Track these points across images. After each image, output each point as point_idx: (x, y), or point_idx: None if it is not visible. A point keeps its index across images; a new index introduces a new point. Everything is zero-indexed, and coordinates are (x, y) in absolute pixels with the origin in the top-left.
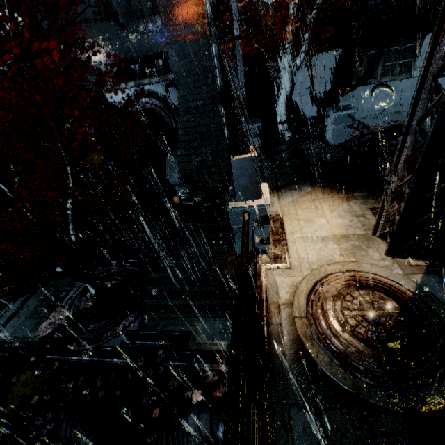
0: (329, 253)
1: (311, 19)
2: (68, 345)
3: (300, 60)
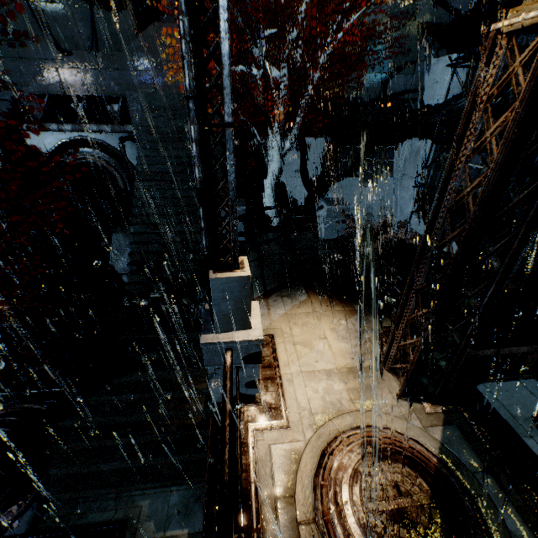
0: (336, 397)
1: (303, 103)
2: None
3: (291, 142)
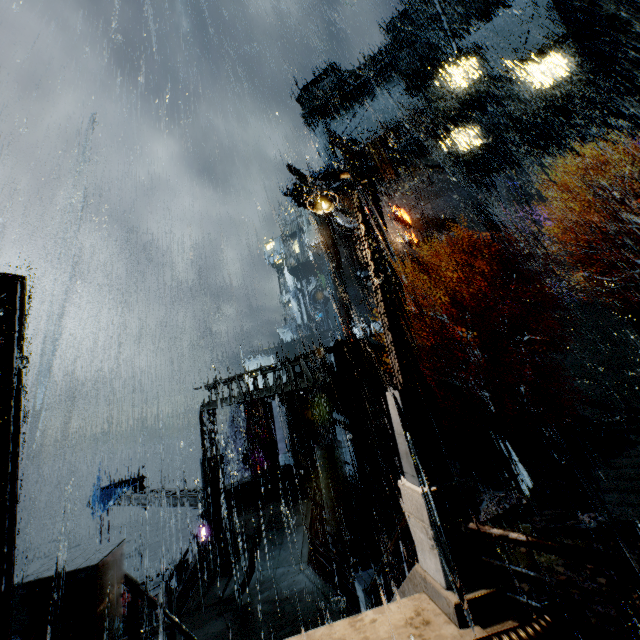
0: None
1: None
2: (524, 523)
3: None
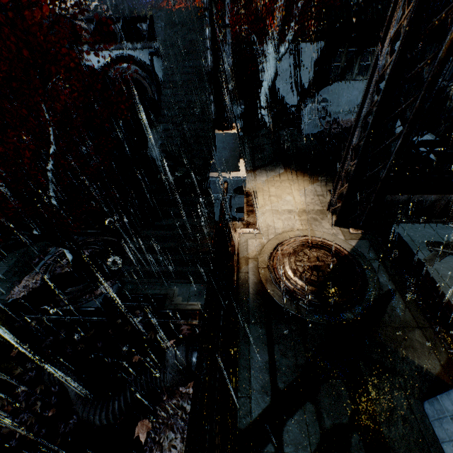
0: (292, 223)
1: (298, 8)
2: (45, 306)
3: (285, 47)
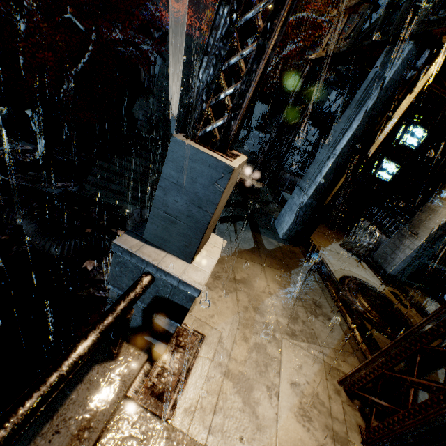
0: None
1: None
2: (2, 176)
3: None
